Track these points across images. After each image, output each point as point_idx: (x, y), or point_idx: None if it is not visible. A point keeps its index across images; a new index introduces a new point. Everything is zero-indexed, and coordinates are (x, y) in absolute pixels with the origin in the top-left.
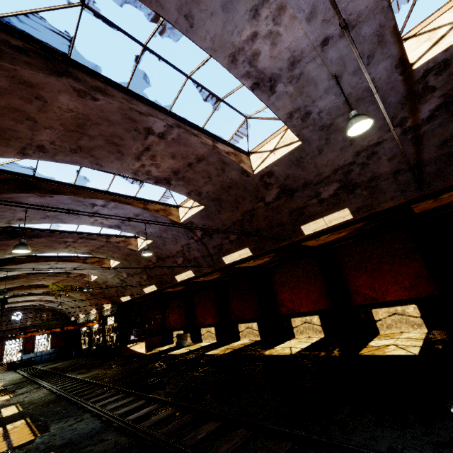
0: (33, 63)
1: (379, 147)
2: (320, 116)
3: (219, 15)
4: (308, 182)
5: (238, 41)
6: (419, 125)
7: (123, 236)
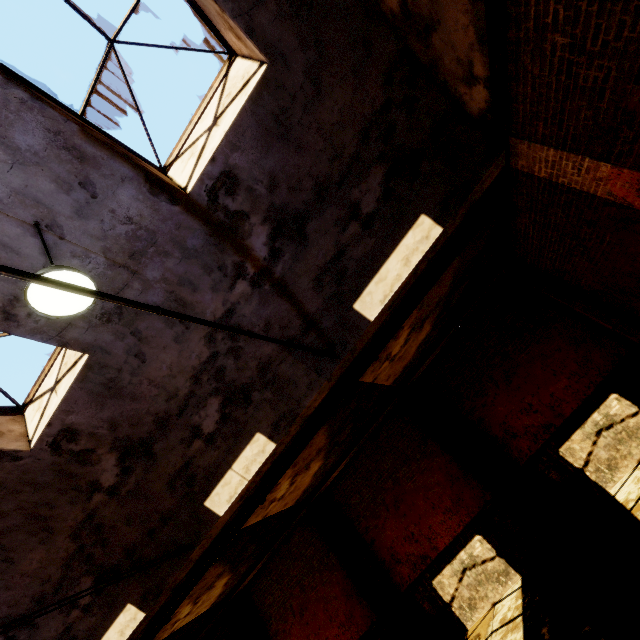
0: None
1: (237, 317)
2: None
3: None
4: (162, 416)
5: None
6: (267, 268)
7: None
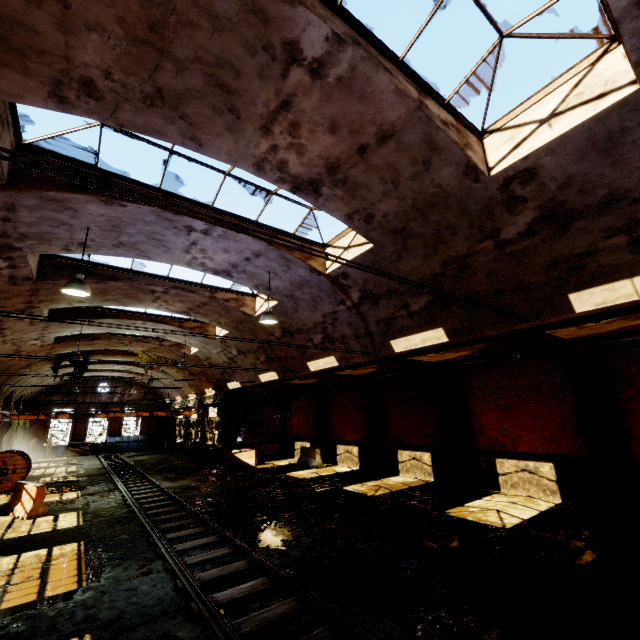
0: None
1: None
2: None
3: None
4: (617, 194)
5: None
6: None
7: (235, 292)
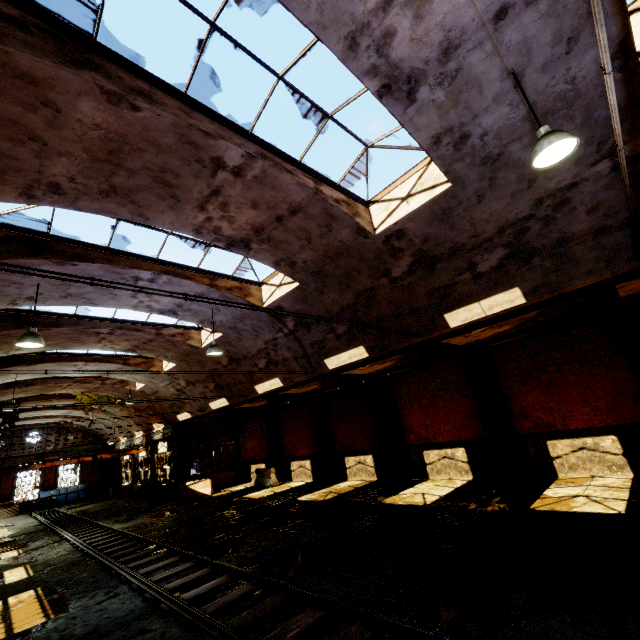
0: (36, 44)
1: (574, 191)
2: (484, 141)
3: None
4: (458, 247)
5: (361, 11)
6: None
7: (181, 327)
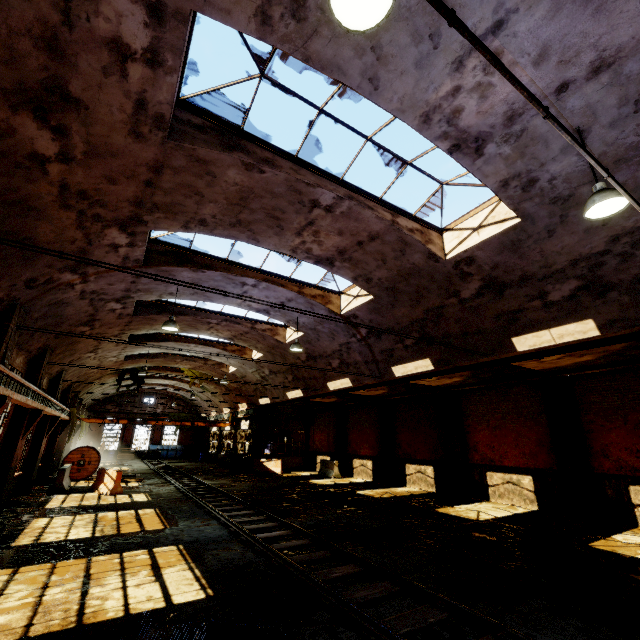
0: (209, 140)
1: None
2: (553, 184)
3: (411, 73)
4: (528, 275)
5: (433, 98)
6: None
7: (270, 324)
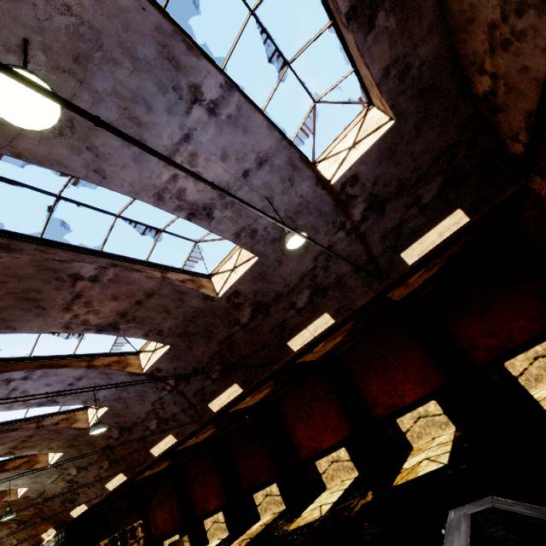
0: None
1: (333, 249)
2: (267, 231)
3: (132, 166)
4: (279, 294)
5: (159, 183)
6: (357, 226)
7: (64, 412)
